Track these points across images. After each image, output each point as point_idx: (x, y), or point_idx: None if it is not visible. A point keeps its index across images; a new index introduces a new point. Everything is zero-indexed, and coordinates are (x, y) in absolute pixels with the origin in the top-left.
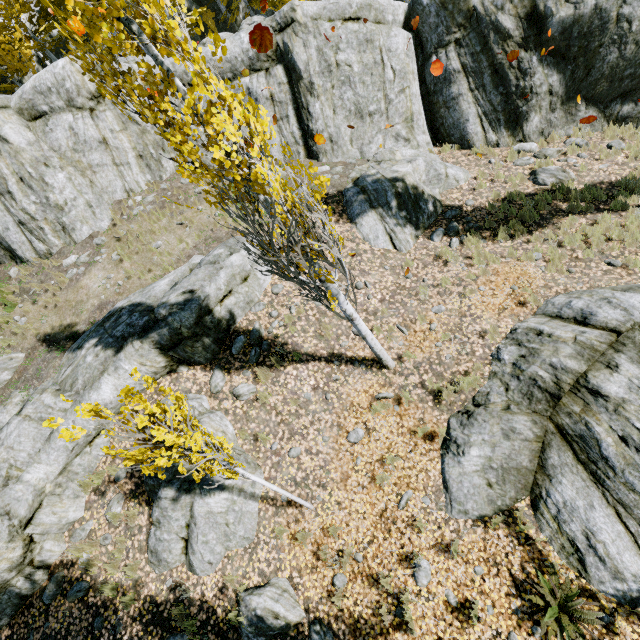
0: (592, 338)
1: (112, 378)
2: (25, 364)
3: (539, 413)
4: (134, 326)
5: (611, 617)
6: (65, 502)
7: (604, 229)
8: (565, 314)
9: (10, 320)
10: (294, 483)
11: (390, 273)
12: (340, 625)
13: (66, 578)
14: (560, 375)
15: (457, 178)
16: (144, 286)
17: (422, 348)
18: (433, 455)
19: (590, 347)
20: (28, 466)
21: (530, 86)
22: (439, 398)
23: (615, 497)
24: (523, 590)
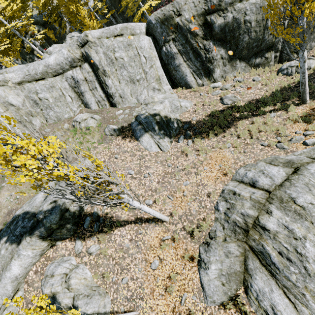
0: (258, 196)
1: (17, 261)
2: None
3: (240, 240)
4: (26, 227)
5: None
6: None
7: (257, 126)
8: (245, 180)
9: None
10: (126, 299)
11: (160, 165)
12: None
13: None
14: (246, 219)
15: (186, 106)
16: (31, 197)
17: (181, 207)
18: (194, 269)
19: (258, 201)
20: None
21: (212, 56)
22: (193, 235)
23: (282, 283)
24: None
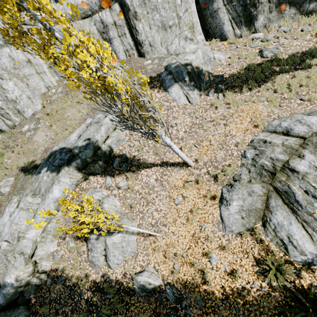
0: (291, 142)
1: (57, 186)
2: (15, 182)
3: (265, 182)
4: (63, 160)
5: (299, 271)
6: (47, 244)
7: (298, 80)
8: (278, 130)
9: (3, 162)
10: (151, 225)
11: (188, 117)
12: (178, 284)
13: (55, 276)
14: (275, 163)
15: (220, 59)
16: (65, 138)
17: (207, 154)
18: (215, 206)
19: (290, 147)
20: (27, 231)
21: None
22: (216, 179)
23: (302, 218)
24: (259, 263)
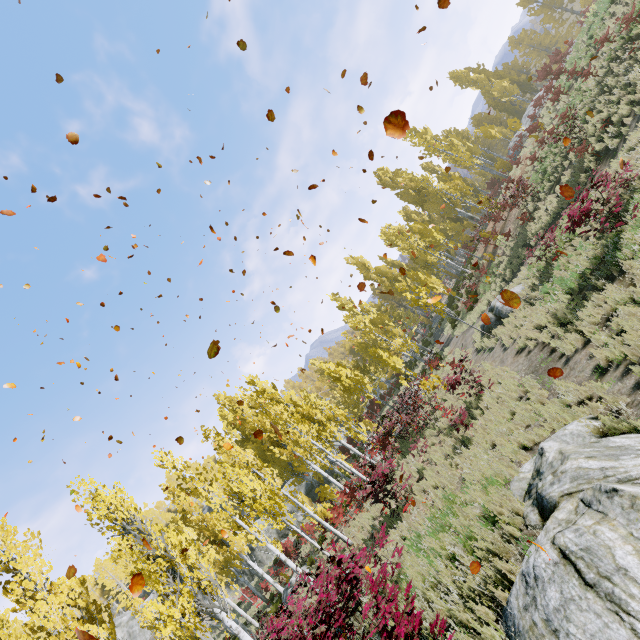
0: None
1: None
2: None
3: None
4: None
5: None
6: None
7: None
8: None
9: None
10: None
11: None
12: None
13: None
14: None
15: None
16: None
17: None
18: None
19: None
20: None
21: None
22: None
23: None
24: None
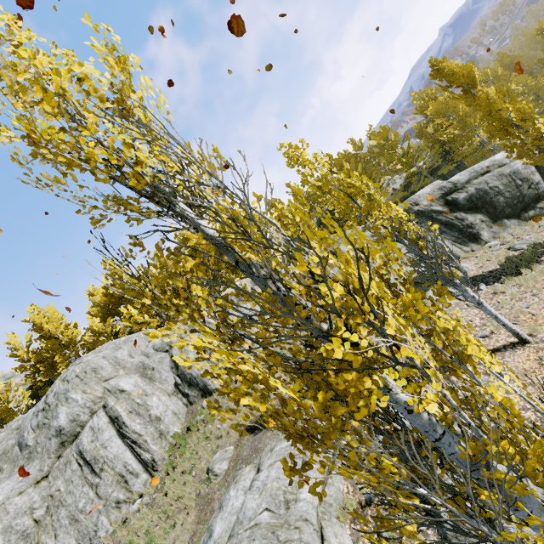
0: None
1: None
2: (237, 452)
3: None
4: None
5: None
6: (337, 527)
7: None
8: None
9: (214, 429)
10: None
11: (471, 309)
12: None
13: None
14: None
15: (465, 266)
16: None
17: (540, 324)
18: None
19: None
20: (298, 489)
21: (469, 223)
22: None
23: None
24: None
